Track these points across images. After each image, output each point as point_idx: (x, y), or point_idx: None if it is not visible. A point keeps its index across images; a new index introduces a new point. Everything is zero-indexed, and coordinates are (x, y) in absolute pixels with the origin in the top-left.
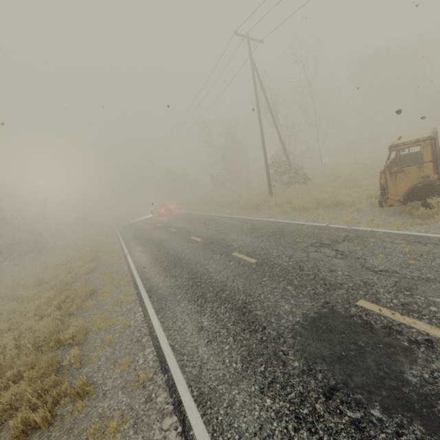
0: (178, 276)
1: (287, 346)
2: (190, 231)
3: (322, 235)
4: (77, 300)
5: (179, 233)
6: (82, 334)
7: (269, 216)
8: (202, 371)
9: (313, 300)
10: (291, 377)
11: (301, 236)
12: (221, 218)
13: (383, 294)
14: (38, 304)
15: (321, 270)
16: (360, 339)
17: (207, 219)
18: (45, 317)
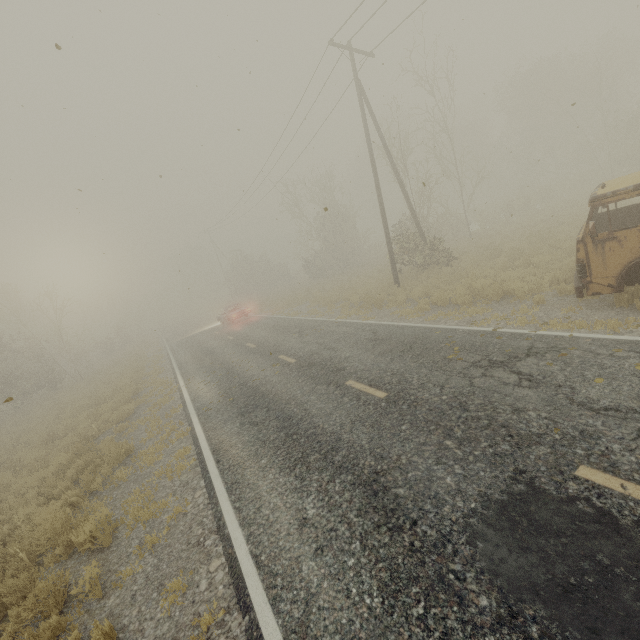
0: (261, 423)
1: (460, 561)
2: (278, 346)
3: (489, 347)
4: (104, 467)
5: (260, 350)
6: (107, 532)
7: (398, 318)
8: (310, 612)
9: (495, 467)
10: (478, 630)
11: (455, 350)
12: (324, 324)
13: (621, 455)
14: (44, 477)
15: (499, 409)
16: (599, 550)
17: (302, 327)
18: (52, 501)
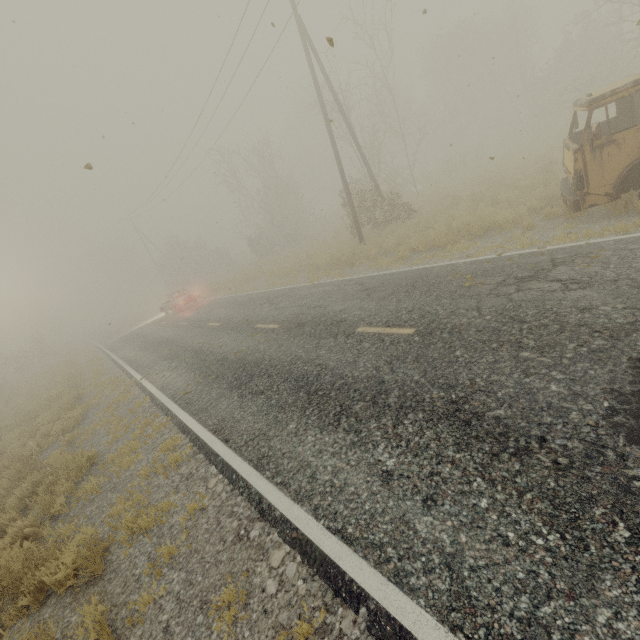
0: (267, 389)
1: (637, 464)
2: (249, 318)
3: (505, 268)
4: (61, 484)
5: (228, 326)
6: (96, 557)
7: (379, 270)
8: (462, 578)
9: (604, 363)
10: None
11: (468, 278)
12: (295, 289)
13: None
14: None
15: (563, 313)
16: None
17: (269, 297)
18: None
